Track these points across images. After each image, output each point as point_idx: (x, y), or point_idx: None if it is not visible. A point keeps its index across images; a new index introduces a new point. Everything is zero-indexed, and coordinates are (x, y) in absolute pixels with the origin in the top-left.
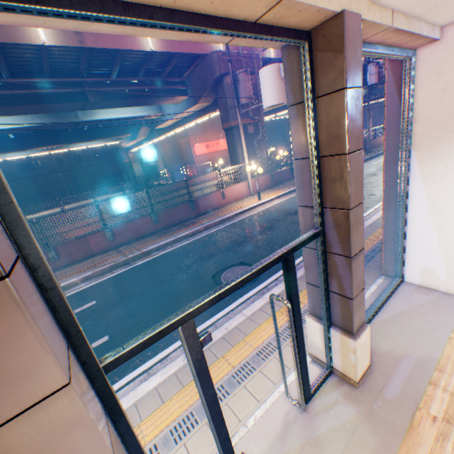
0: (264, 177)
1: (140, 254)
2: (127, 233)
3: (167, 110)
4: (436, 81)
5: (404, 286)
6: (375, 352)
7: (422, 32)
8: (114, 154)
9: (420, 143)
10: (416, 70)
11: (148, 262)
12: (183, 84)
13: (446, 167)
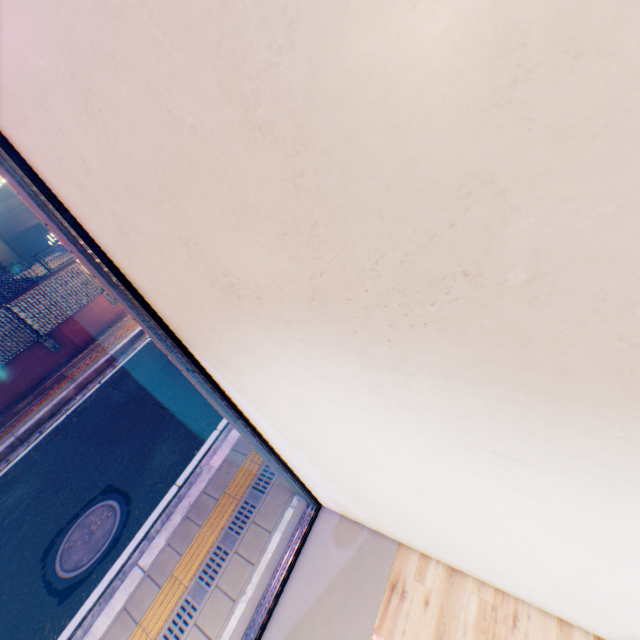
0: None
1: None
2: None
3: None
4: (95, 207)
5: (320, 526)
6: None
7: None
8: None
9: (187, 335)
10: (38, 169)
11: None
12: None
13: (254, 383)
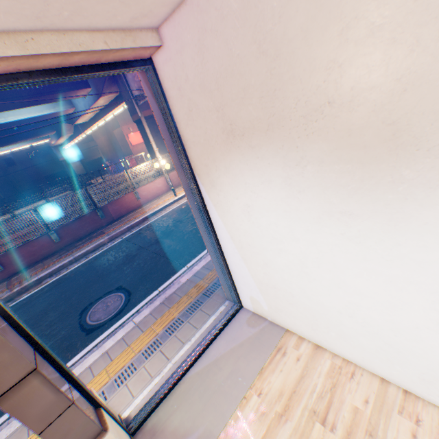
0: None
1: (27, 285)
2: (20, 259)
3: (78, 104)
4: (182, 98)
5: (240, 316)
6: (163, 431)
7: (92, 46)
8: (51, 152)
9: (199, 170)
10: (163, 83)
11: (33, 295)
12: None
13: (226, 198)
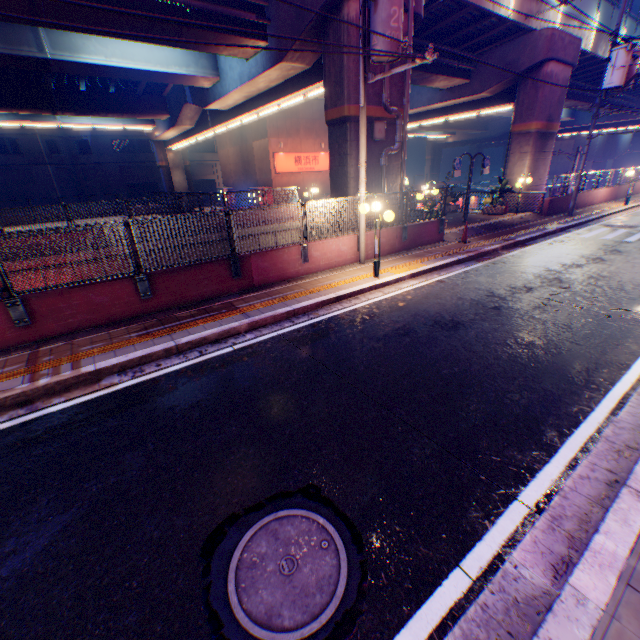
0: (388, 230)
1: (65, 379)
2: (65, 311)
3: (225, 71)
4: None
5: None
6: None
7: None
8: (144, 150)
9: None
10: None
11: (74, 408)
12: (257, 13)
13: None
